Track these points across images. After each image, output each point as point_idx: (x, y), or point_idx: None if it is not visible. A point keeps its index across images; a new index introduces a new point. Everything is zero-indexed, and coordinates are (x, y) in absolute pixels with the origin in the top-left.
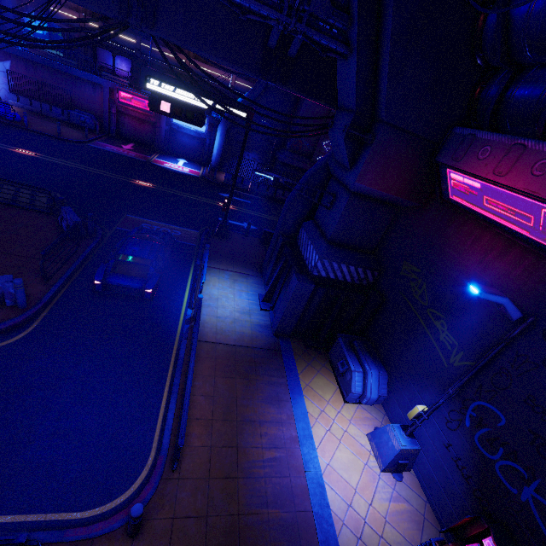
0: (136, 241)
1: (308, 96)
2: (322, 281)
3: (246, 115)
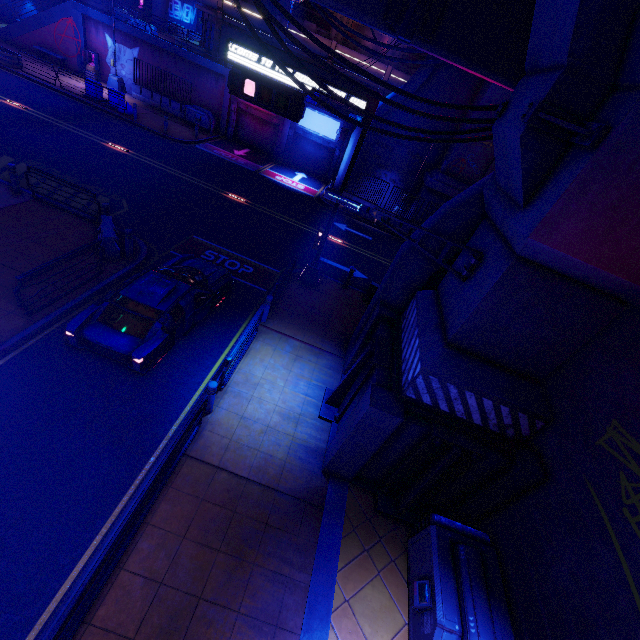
0: (151, 279)
1: (471, 64)
2: (422, 411)
3: (367, 105)
